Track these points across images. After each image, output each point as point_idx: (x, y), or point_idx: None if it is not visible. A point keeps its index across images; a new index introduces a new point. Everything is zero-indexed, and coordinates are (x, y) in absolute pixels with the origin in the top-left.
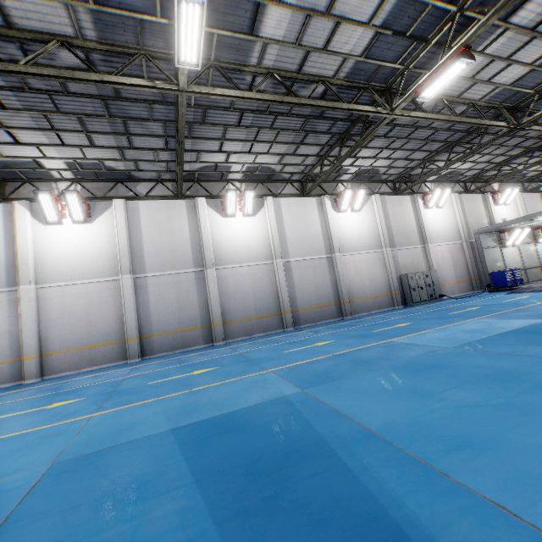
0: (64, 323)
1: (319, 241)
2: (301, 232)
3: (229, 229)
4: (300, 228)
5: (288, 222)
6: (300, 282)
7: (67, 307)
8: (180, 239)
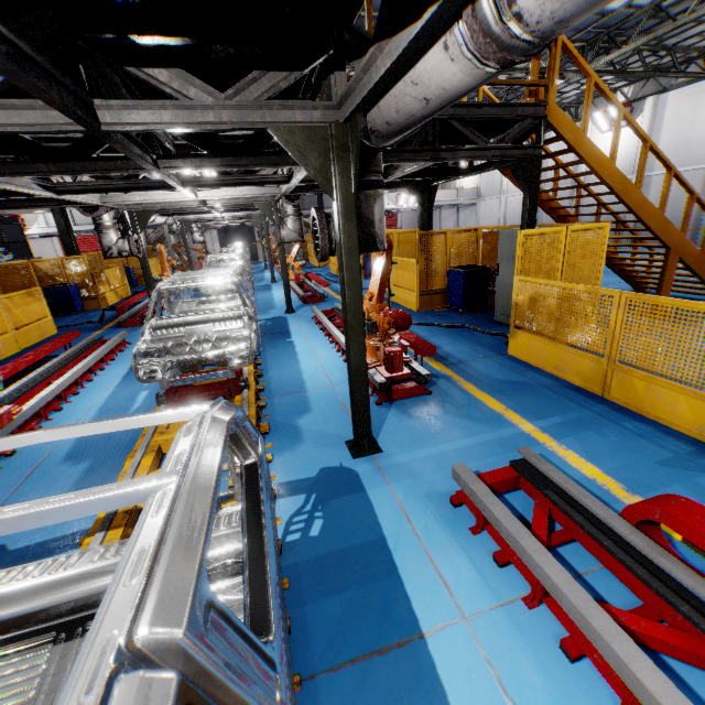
0: (512, 217)
1: (702, 145)
2: (681, 135)
3: (603, 145)
4: (680, 130)
5: (667, 124)
6: (654, 200)
7: (514, 208)
8: (568, 160)
